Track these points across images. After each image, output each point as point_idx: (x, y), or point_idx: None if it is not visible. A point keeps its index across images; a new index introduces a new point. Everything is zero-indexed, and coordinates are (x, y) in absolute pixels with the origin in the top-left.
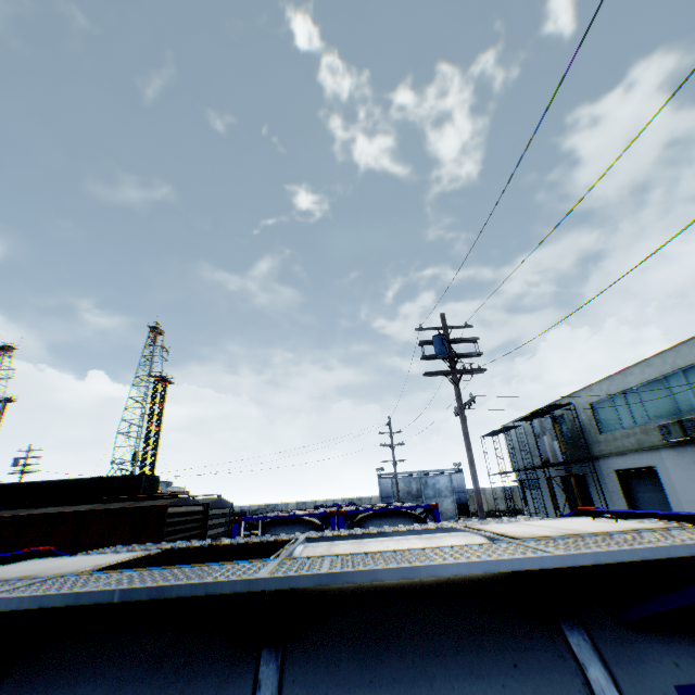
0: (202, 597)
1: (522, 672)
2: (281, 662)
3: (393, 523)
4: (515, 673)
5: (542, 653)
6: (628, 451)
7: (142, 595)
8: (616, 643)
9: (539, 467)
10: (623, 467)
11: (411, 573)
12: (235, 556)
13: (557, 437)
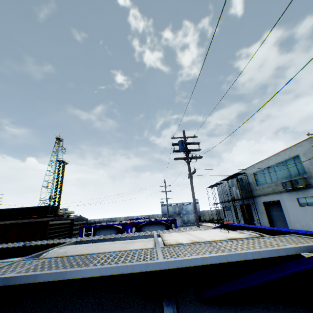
0: None
1: None
2: None
3: (155, 228)
4: None
5: None
6: (268, 193)
7: None
8: None
9: (230, 201)
10: (266, 200)
11: (60, 276)
12: (35, 251)
13: (238, 187)
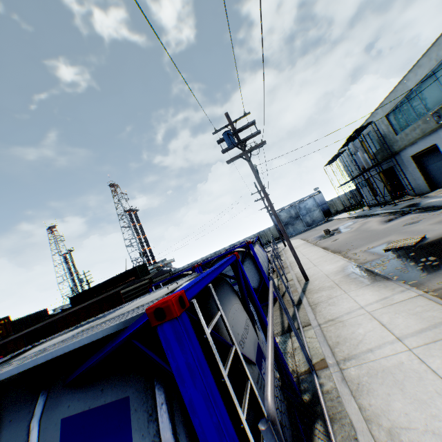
0: None
1: (11, 424)
2: None
3: None
4: (8, 425)
5: (24, 411)
6: (416, 140)
7: None
8: (55, 399)
9: (361, 173)
10: (416, 152)
11: None
12: None
13: (365, 150)
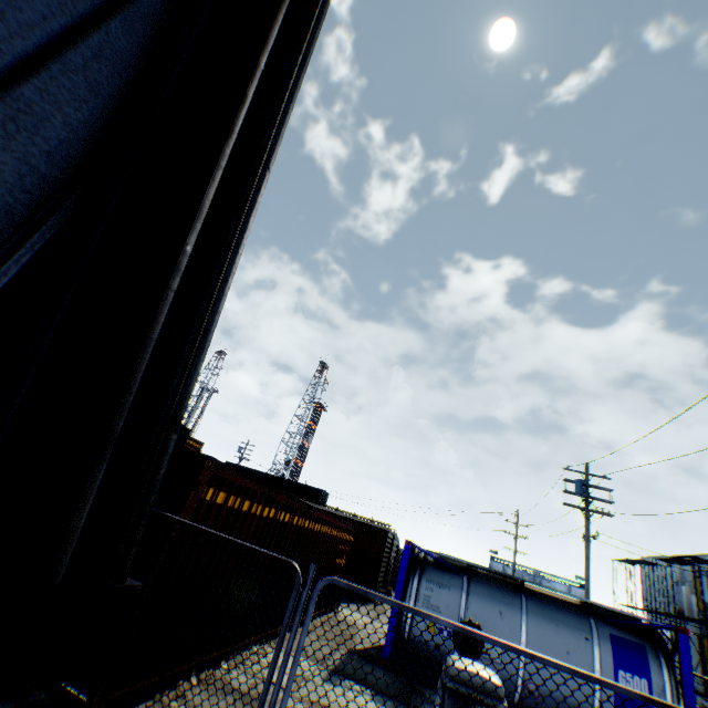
0: (503, 579)
1: (576, 617)
2: (525, 596)
3: None
4: (575, 617)
5: (582, 617)
6: None
7: (502, 572)
8: (599, 622)
9: (671, 614)
10: None
11: (556, 590)
12: None
13: (695, 591)
